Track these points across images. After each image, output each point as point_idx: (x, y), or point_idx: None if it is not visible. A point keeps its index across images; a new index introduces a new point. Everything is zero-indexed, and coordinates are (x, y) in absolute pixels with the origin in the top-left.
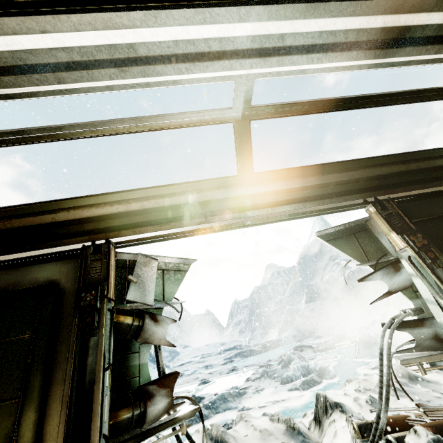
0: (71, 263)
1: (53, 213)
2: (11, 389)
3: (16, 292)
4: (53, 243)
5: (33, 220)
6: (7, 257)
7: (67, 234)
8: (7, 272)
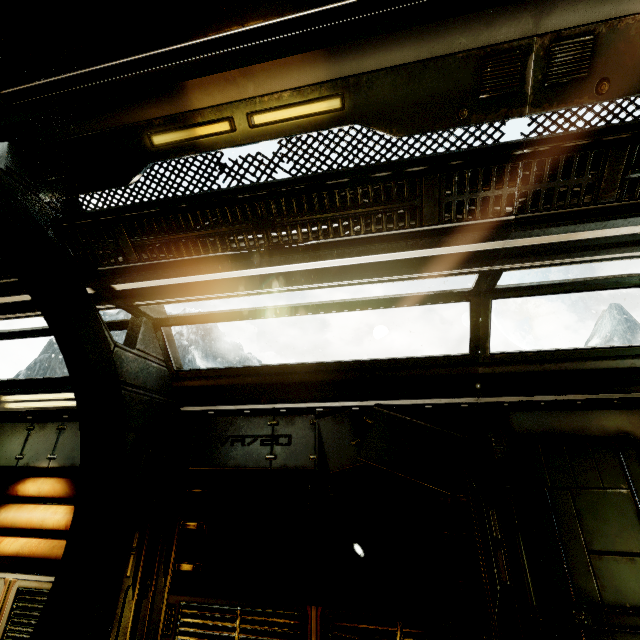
0: (639, 414)
1: (635, 358)
2: (637, 544)
3: (583, 438)
4: (617, 389)
5: (609, 363)
6: (560, 398)
7: (638, 382)
8: (563, 414)
